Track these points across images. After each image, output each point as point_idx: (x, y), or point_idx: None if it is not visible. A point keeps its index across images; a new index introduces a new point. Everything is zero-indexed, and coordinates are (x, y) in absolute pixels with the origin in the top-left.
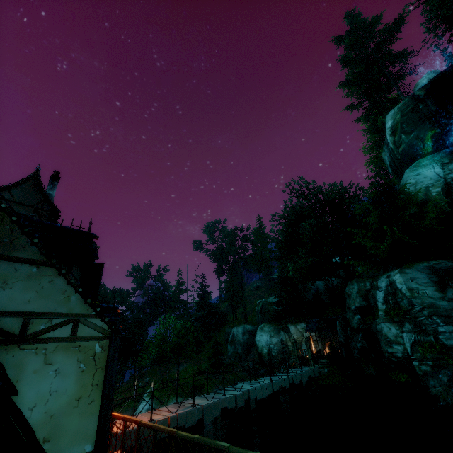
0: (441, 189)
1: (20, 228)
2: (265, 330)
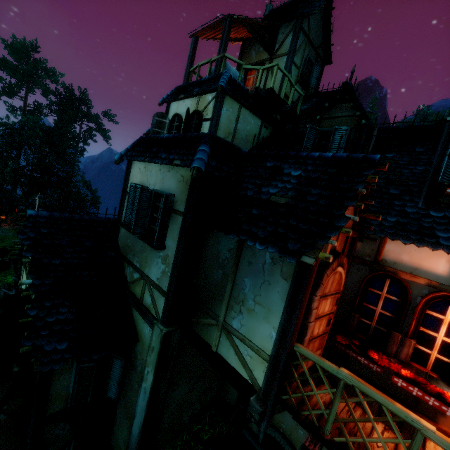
0: None
1: None
2: None
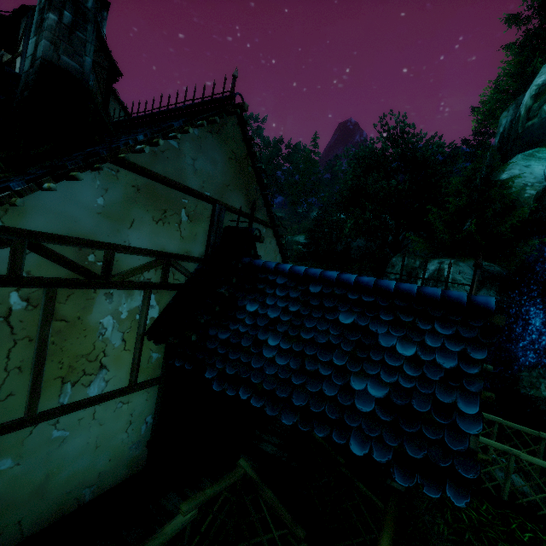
0: (536, 193)
1: (261, 189)
2: None
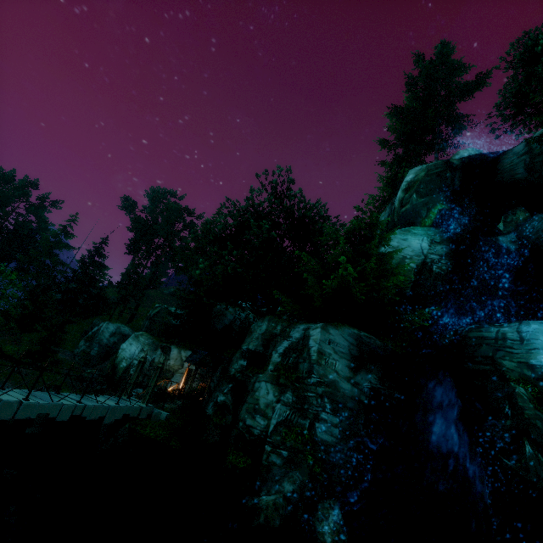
0: (416, 266)
1: None
2: (141, 340)
